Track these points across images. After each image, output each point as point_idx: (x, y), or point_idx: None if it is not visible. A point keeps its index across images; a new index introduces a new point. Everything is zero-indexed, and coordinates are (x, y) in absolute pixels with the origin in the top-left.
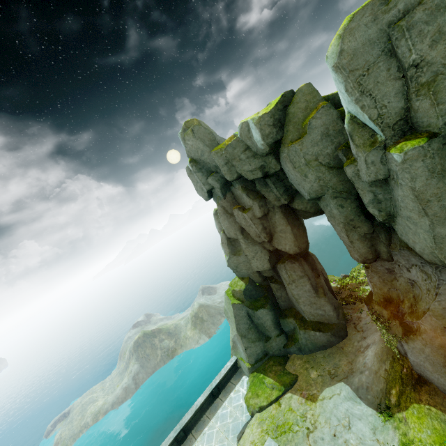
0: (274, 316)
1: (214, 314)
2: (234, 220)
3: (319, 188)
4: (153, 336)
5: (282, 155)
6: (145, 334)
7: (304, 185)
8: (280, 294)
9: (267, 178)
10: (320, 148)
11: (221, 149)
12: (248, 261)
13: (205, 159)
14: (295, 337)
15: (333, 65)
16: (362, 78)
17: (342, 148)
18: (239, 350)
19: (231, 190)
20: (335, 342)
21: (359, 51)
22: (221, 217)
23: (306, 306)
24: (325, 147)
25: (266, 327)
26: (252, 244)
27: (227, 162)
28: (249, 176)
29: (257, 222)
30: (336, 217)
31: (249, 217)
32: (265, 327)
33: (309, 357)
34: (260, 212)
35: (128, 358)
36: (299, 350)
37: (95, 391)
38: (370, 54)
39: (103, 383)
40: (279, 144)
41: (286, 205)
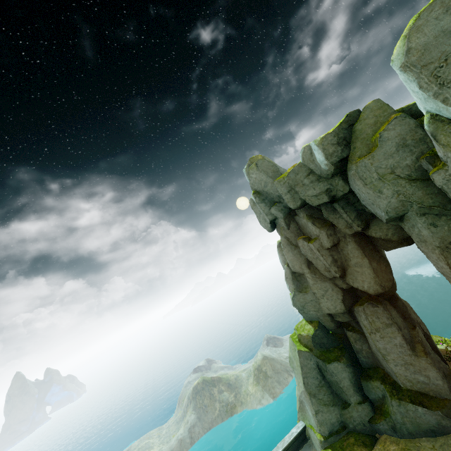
0: (352, 375)
1: (280, 371)
2: (299, 252)
3: (399, 204)
4: (212, 385)
5: (350, 173)
6: (204, 381)
7: (379, 202)
8: (360, 346)
9: (335, 202)
10: (397, 160)
11: (284, 177)
12: (316, 301)
13: (268, 190)
14: (385, 409)
15: (400, 66)
16: (439, 70)
17: (425, 156)
18: (307, 413)
19: (295, 220)
20: (450, 428)
21: (432, 44)
22: (284, 249)
23: (398, 366)
24: (402, 158)
25: (342, 388)
26: (321, 280)
27: (290, 190)
28: (313, 202)
29: (325, 253)
30: (427, 240)
31: (315, 248)
32: (341, 388)
33: (408, 443)
34: (328, 242)
35: (186, 405)
36: (392, 430)
37: (152, 437)
38: (446, 44)
39: (160, 429)
40: (346, 162)
41: (360, 234)
